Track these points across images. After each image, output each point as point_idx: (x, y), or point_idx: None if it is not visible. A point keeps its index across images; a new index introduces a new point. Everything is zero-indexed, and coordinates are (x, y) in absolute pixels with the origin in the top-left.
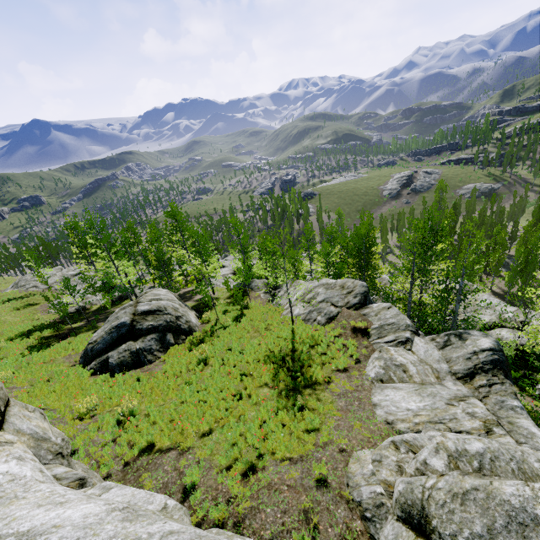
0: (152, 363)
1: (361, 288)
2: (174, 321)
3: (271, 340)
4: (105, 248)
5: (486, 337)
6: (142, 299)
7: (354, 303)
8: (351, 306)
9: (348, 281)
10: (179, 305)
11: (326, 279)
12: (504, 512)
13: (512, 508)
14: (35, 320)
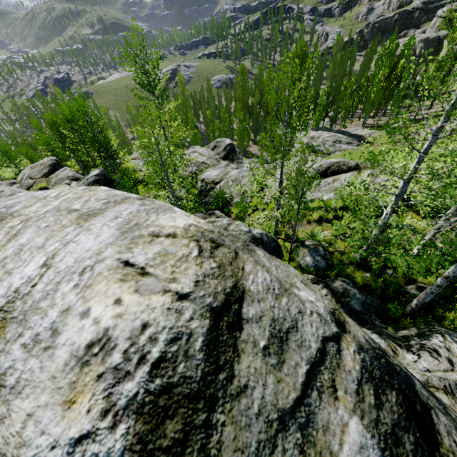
0: None
1: (50, 162)
2: None
3: None
4: None
5: (98, 170)
6: None
7: (45, 173)
8: (43, 176)
9: (46, 159)
10: None
11: None
12: None
13: None
14: None
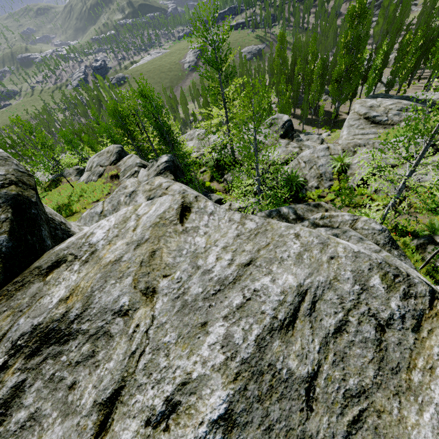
0: None
1: (116, 149)
2: None
3: (55, 202)
4: None
5: (166, 156)
6: None
7: (113, 160)
8: (111, 163)
9: (111, 147)
10: None
11: None
12: (89, 216)
13: (92, 213)
14: None
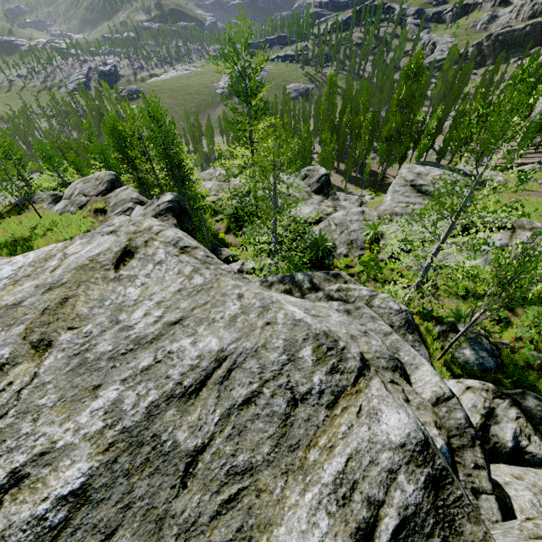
0: None
1: (108, 177)
2: None
3: (11, 233)
4: None
5: (171, 195)
6: None
7: (102, 190)
8: (99, 194)
9: (103, 173)
10: None
11: None
12: None
13: None
14: None
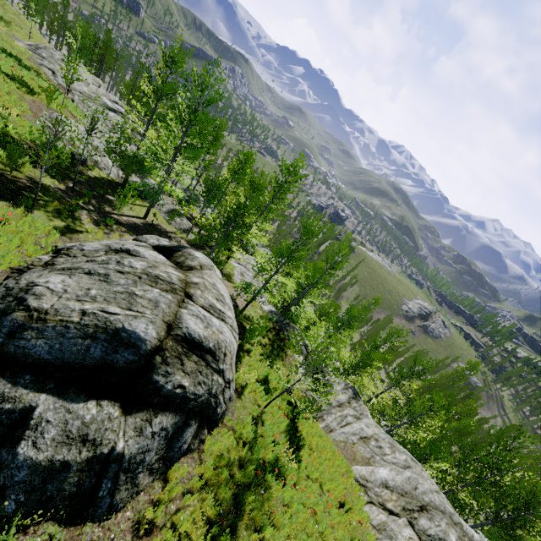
0: (115, 513)
1: None
2: (218, 395)
3: None
4: (184, 125)
5: None
6: (198, 293)
7: None
8: None
9: None
10: (236, 347)
11: (431, 479)
12: None
13: None
14: (1, 112)
